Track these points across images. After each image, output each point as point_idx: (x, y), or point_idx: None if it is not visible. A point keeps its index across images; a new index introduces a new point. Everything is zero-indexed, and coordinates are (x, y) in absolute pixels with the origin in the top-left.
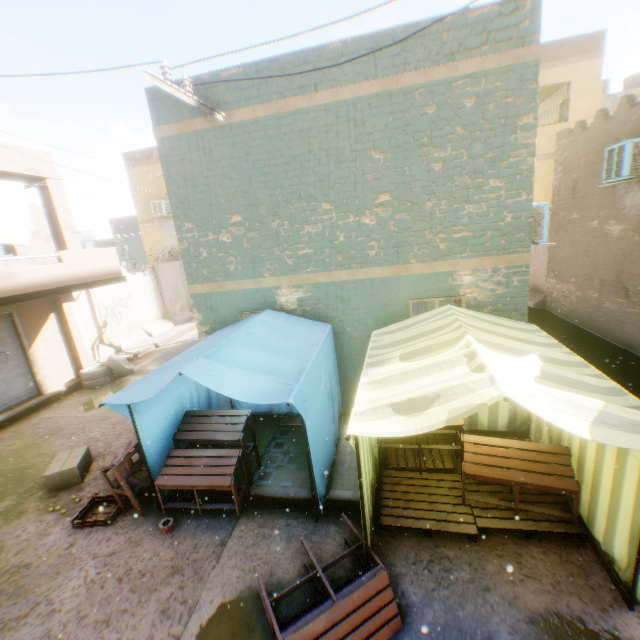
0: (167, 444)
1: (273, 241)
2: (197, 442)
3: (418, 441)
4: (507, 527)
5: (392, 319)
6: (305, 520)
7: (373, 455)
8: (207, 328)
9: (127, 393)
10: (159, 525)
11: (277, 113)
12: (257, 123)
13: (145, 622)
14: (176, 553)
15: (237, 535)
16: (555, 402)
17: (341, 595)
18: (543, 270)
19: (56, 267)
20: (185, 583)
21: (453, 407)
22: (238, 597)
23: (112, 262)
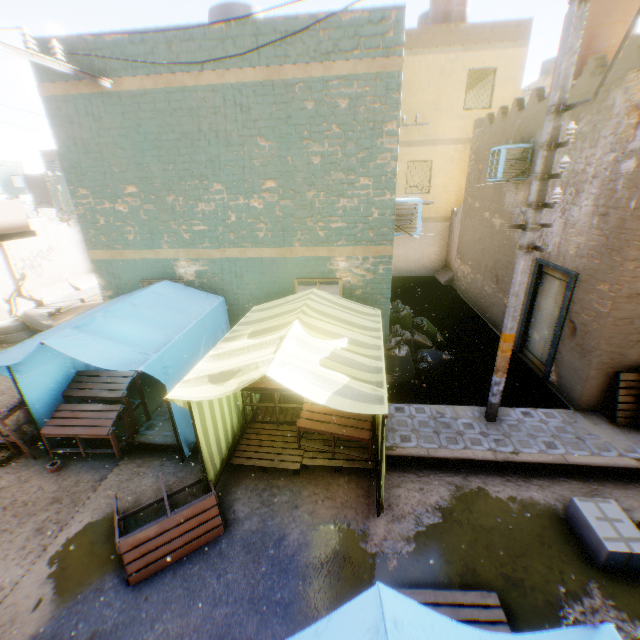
0: (58, 399)
1: (169, 215)
2: (86, 398)
3: (274, 401)
4: (322, 465)
5: (280, 295)
6: (177, 462)
7: (239, 411)
8: (111, 293)
9: (3, 356)
10: (48, 466)
11: (166, 87)
12: (146, 95)
13: (22, 538)
14: (60, 488)
15: (117, 473)
16: (314, 378)
17: (175, 513)
18: (455, 251)
19: None
20: (63, 510)
21: (243, 380)
22: (104, 518)
23: (18, 215)
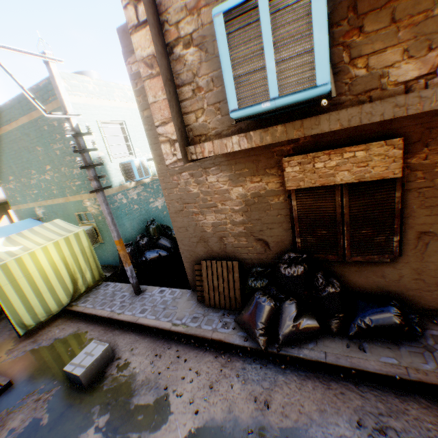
0: None
1: (26, 187)
2: None
3: None
4: None
5: (74, 222)
6: None
7: None
8: None
9: None
10: None
11: (6, 132)
12: (2, 137)
13: None
14: None
15: None
16: None
17: None
18: None
19: None
20: None
21: None
22: None
23: None
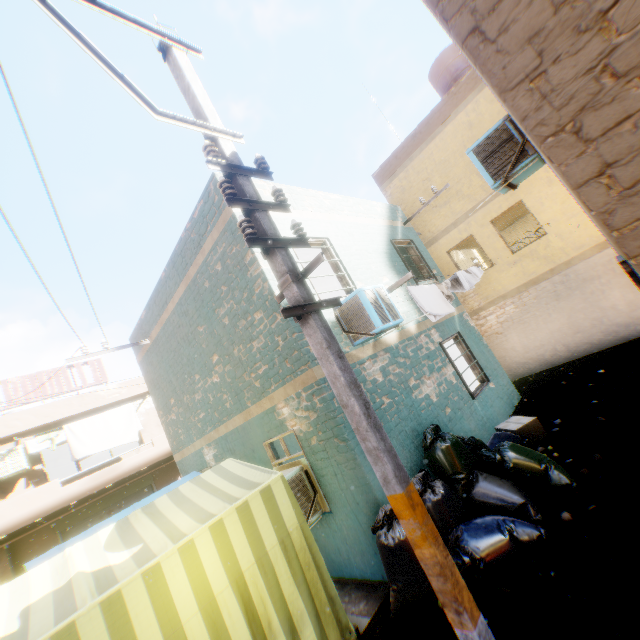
0: None
1: (189, 412)
2: None
3: None
4: None
5: (262, 464)
6: None
7: None
8: None
9: None
10: None
11: (162, 326)
12: (159, 336)
13: None
14: None
15: None
16: None
17: None
18: None
19: (149, 451)
20: None
21: None
22: None
23: None
